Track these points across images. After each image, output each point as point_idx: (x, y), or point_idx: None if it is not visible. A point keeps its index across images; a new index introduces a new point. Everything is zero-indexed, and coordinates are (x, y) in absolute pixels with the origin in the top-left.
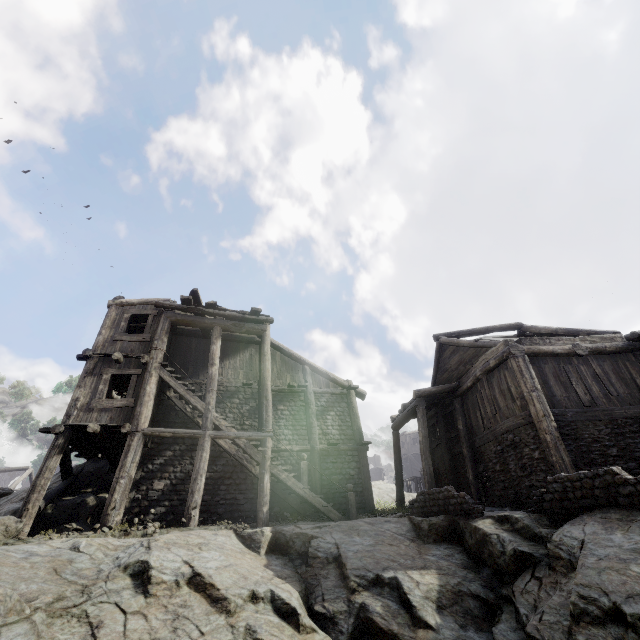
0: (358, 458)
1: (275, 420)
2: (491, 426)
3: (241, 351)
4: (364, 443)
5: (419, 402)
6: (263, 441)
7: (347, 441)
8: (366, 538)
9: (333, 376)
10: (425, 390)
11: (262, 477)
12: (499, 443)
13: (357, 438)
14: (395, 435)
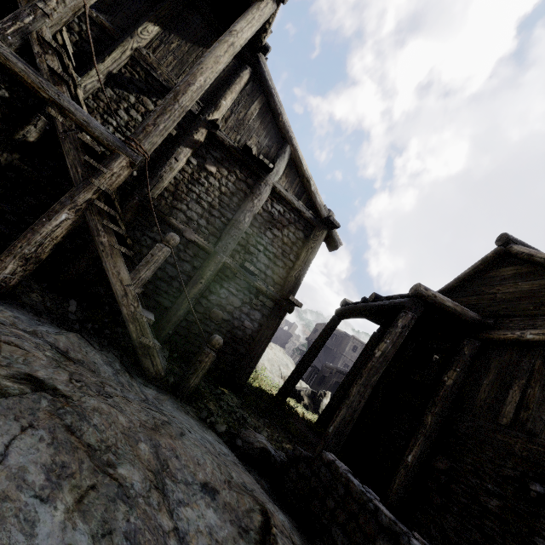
0: (269, 312)
1: (189, 178)
2: (539, 434)
3: (210, 46)
4: (291, 300)
5: (413, 304)
6: (110, 155)
7: (271, 281)
8: (78, 540)
9: (315, 190)
10: (436, 295)
11: (56, 209)
12: (540, 477)
13: (287, 288)
14: (334, 321)
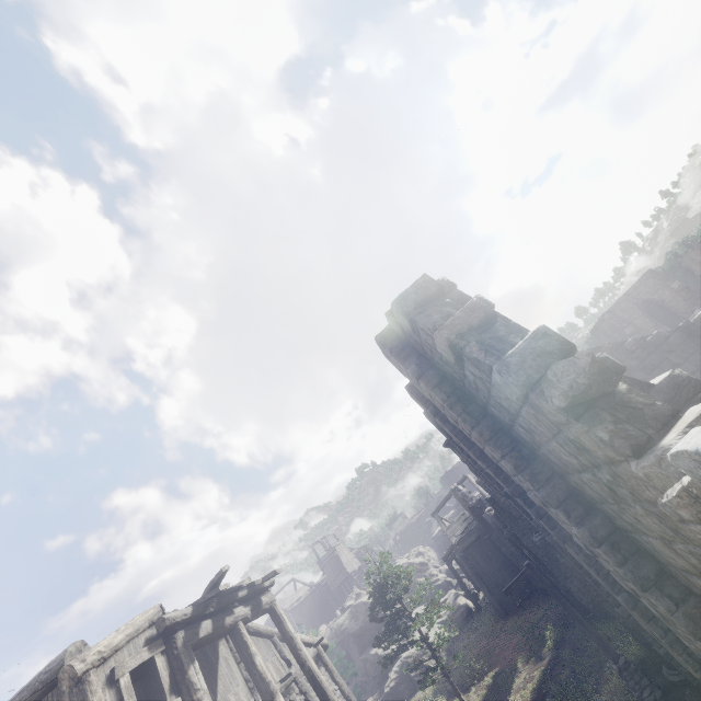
0: None
1: None
2: None
3: None
4: None
5: None
6: None
7: None
8: None
9: None
10: None
11: None
12: None
13: None
14: None
